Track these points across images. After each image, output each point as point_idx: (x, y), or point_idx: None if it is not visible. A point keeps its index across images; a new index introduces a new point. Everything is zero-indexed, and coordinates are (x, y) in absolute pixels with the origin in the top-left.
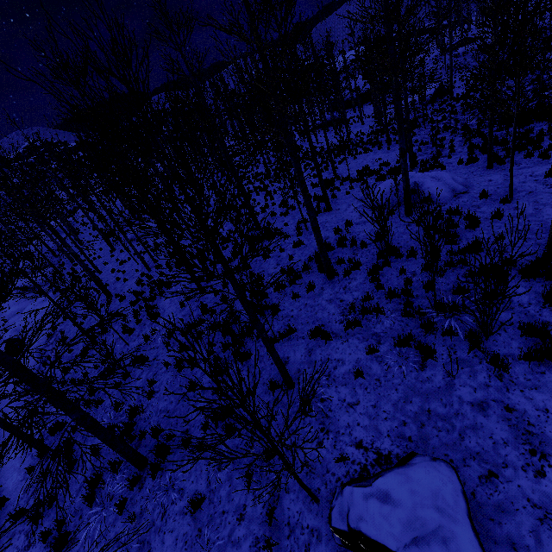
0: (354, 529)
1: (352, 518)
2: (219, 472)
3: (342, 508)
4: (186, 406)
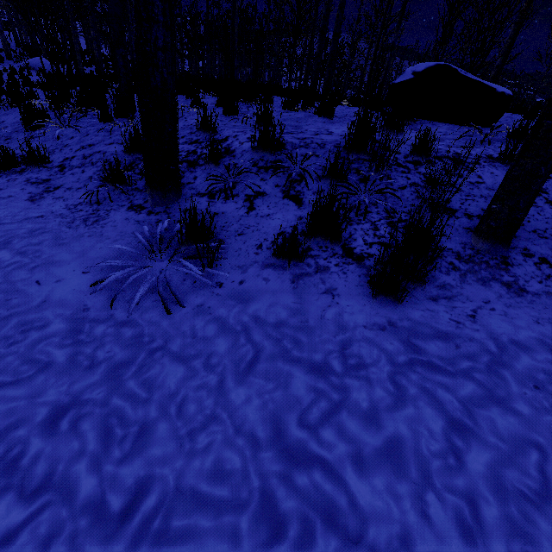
0: (421, 71)
1: (419, 69)
2: (250, 107)
3: (405, 76)
4: (183, 102)
